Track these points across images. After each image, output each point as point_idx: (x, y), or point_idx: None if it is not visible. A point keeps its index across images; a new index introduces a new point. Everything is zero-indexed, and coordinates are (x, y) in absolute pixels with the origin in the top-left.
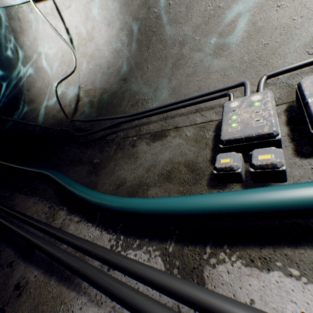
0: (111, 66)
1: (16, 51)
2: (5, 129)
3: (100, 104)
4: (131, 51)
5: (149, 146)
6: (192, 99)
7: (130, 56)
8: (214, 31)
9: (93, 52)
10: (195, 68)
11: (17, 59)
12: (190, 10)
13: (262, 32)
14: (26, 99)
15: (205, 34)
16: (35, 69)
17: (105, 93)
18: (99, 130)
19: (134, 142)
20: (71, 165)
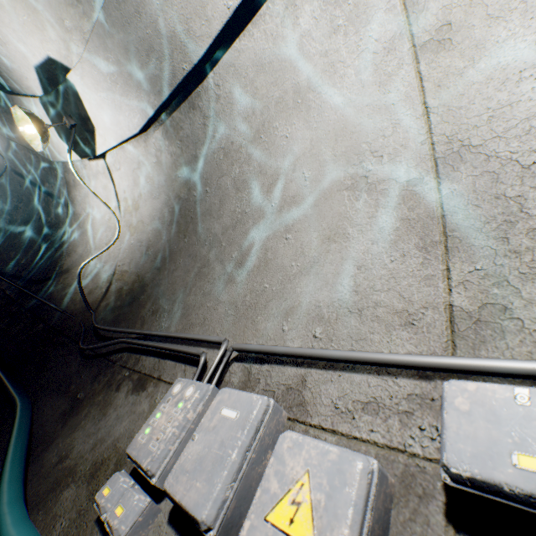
0: (151, 246)
1: (68, 205)
2: (28, 308)
3: (127, 297)
4: (171, 232)
5: (125, 399)
6: (186, 339)
7: (170, 239)
8: (238, 242)
9: (137, 223)
10: (213, 286)
11: (67, 215)
12: (223, 205)
13: (269, 266)
14: (63, 267)
15: (230, 242)
16: (81, 230)
17: (137, 282)
18: (99, 347)
19: (123, 381)
20: (56, 392)
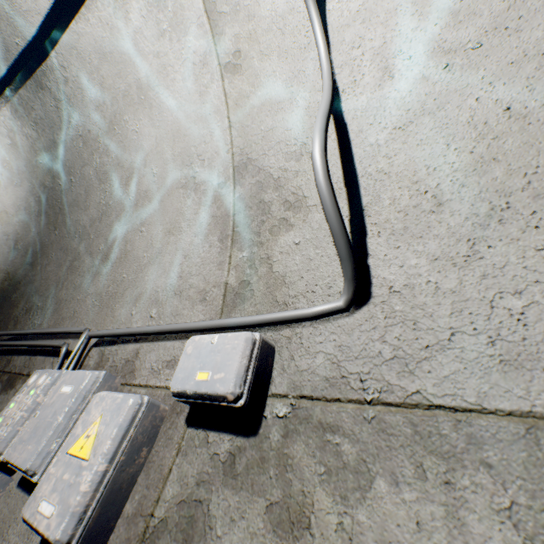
0: (20, 239)
1: None
2: None
3: None
4: (41, 224)
5: None
6: (54, 333)
7: (41, 231)
8: (105, 234)
9: (0, 214)
10: (83, 279)
11: None
12: (89, 196)
13: (128, 258)
14: None
15: (98, 235)
16: None
17: (8, 280)
18: None
19: None
20: None
